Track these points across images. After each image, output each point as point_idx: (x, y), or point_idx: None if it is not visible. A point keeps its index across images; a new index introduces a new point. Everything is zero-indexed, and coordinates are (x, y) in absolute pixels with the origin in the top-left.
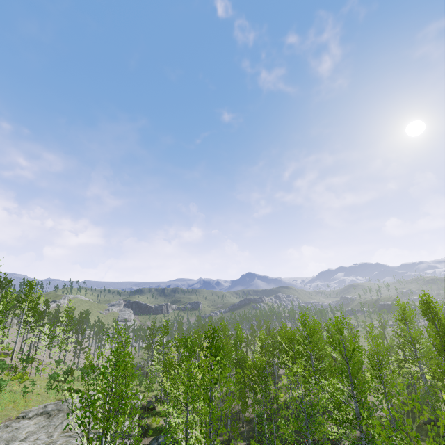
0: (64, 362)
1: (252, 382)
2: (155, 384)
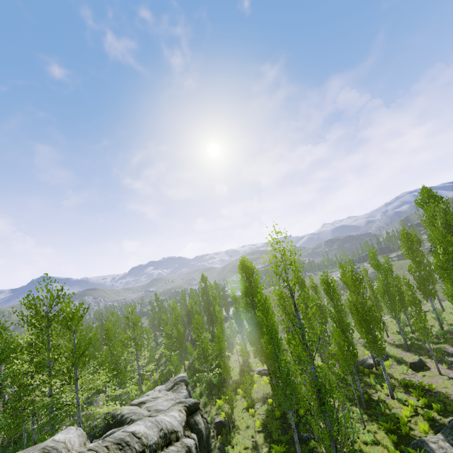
0: None
1: None
2: None
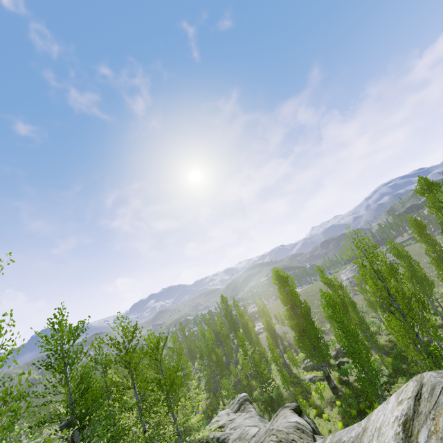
0: None
1: None
2: None
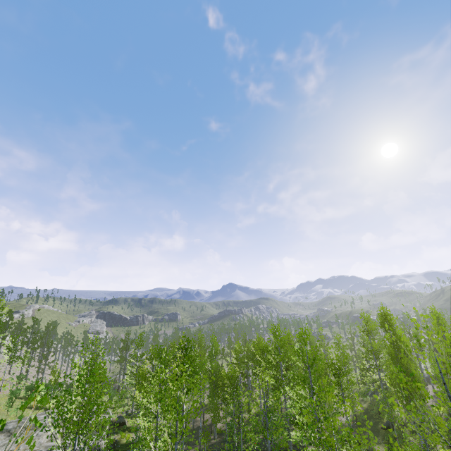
0: (26, 378)
1: (224, 392)
2: (126, 399)
